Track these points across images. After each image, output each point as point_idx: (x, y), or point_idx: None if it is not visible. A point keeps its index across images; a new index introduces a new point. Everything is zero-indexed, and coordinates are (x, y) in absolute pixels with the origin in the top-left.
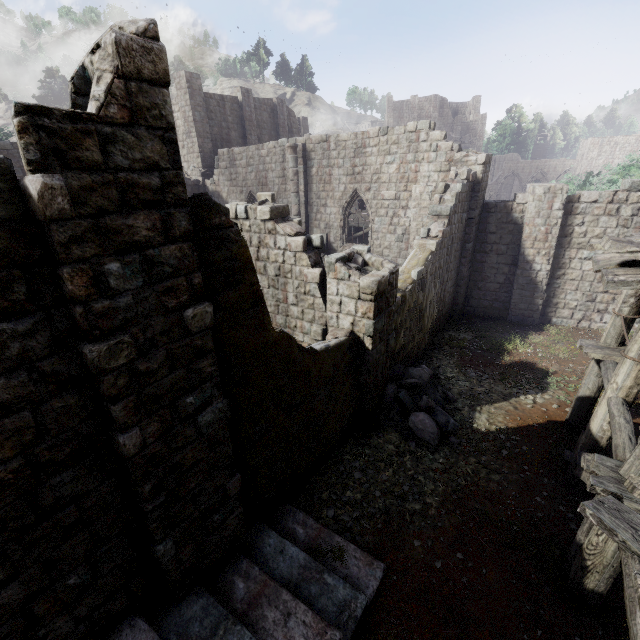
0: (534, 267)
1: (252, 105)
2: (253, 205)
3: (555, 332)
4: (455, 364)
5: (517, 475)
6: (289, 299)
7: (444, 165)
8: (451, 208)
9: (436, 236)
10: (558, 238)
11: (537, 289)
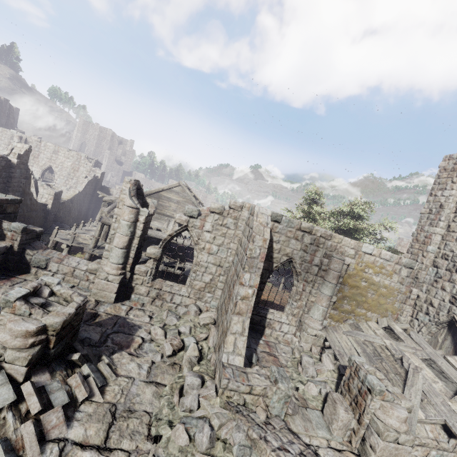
0: None
1: None
2: None
3: None
4: None
5: None
6: None
7: (89, 170)
8: (86, 183)
9: (80, 190)
10: None
11: None
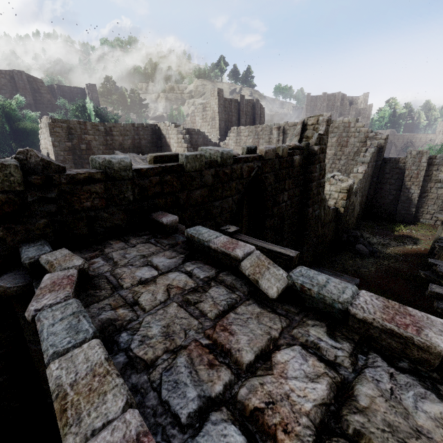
0: (410, 191)
1: (244, 103)
2: None
3: (422, 225)
4: (370, 233)
5: (406, 266)
6: None
7: (363, 139)
8: (369, 159)
9: (361, 172)
10: (424, 177)
11: (412, 203)
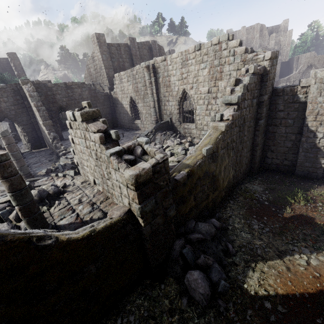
0: (317, 135)
1: (136, 46)
2: (75, 111)
3: None
4: (243, 215)
5: None
6: (105, 175)
7: (240, 64)
8: (239, 97)
9: (227, 119)
10: None
11: (320, 152)
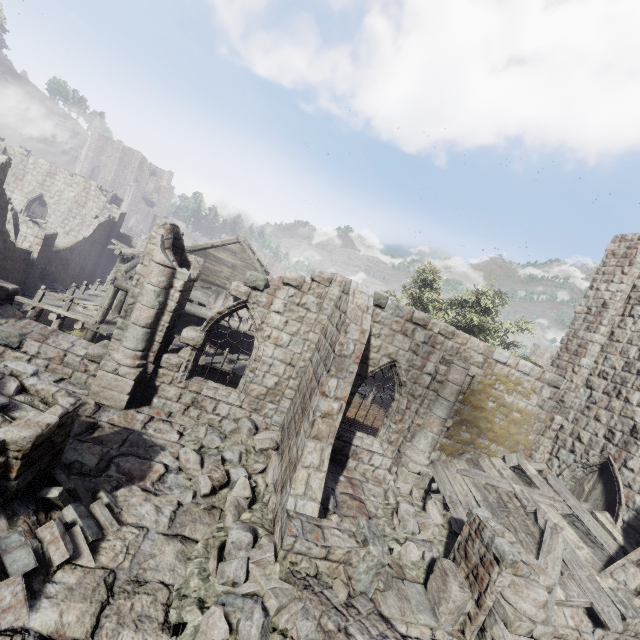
0: None
1: None
2: None
3: None
4: None
5: None
6: None
7: (102, 207)
8: (96, 226)
9: (85, 235)
10: None
11: None
